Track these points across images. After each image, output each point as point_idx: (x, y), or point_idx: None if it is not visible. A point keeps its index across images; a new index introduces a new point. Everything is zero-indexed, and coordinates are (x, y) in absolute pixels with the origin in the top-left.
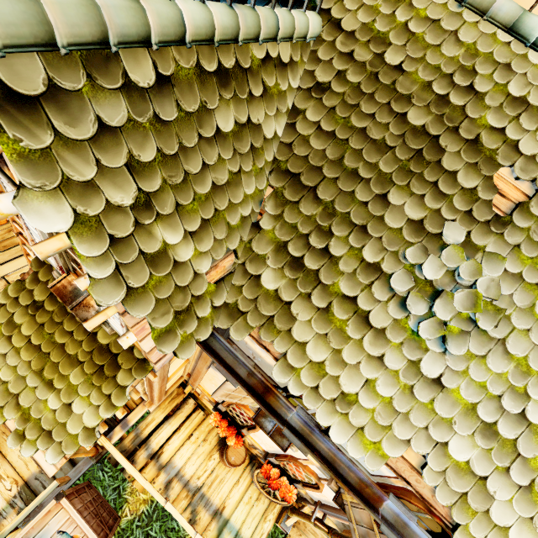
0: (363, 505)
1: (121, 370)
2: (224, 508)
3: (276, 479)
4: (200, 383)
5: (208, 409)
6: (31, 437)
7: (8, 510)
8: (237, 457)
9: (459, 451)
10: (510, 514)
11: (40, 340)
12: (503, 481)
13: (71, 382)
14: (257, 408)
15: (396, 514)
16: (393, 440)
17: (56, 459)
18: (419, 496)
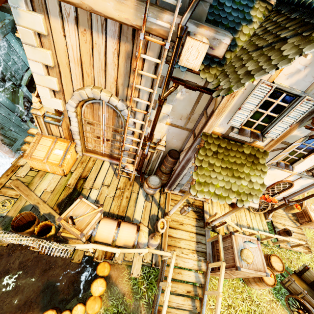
0: None
1: (259, 159)
2: (249, 225)
3: (269, 197)
4: None
5: None
6: (245, 199)
7: (199, 263)
8: None
9: None
10: None
11: (225, 164)
12: None
13: (246, 172)
14: (276, 162)
15: None
16: None
17: (258, 200)
18: None
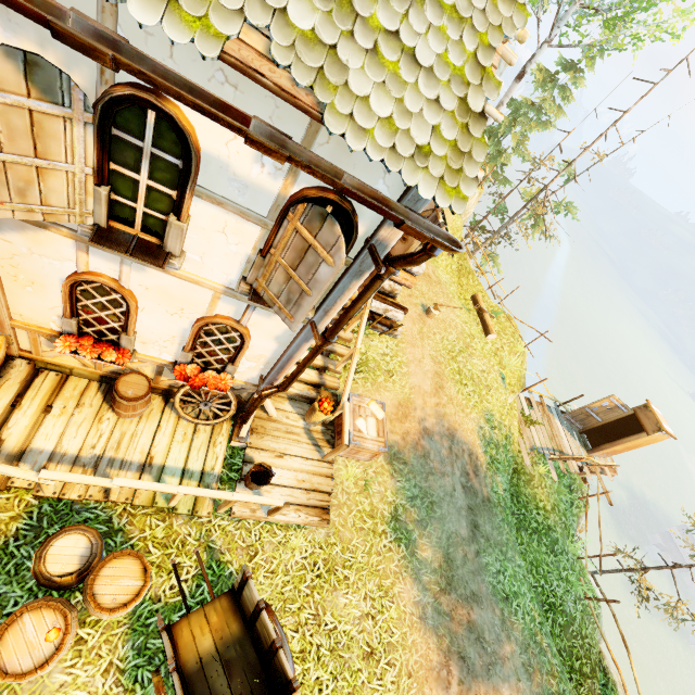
0: (219, 114)
1: None
2: (151, 459)
3: (198, 374)
4: (12, 316)
5: (61, 368)
6: None
7: None
8: (137, 389)
9: (301, 19)
10: (367, 83)
11: None
12: (351, 47)
13: None
14: (92, 226)
15: (269, 138)
16: (223, 13)
17: None
18: (280, 89)
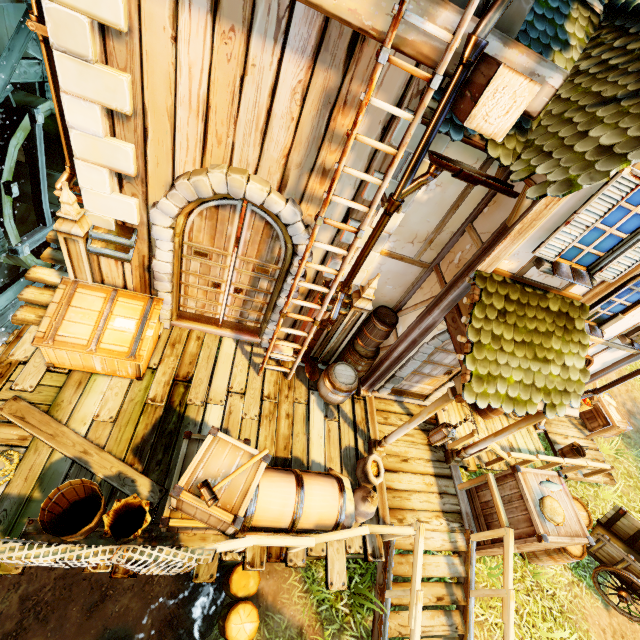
0: None
1: (575, 320)
2: (511, 444)
3: None
4: None
5: None
6: (558, 402)
7: (452, 536)
8: None
9: None
10: None
11: (521, 335)
12: None
13: (556, 349)
14: None
15: None
16: None
17: (578, 402)
18: None
